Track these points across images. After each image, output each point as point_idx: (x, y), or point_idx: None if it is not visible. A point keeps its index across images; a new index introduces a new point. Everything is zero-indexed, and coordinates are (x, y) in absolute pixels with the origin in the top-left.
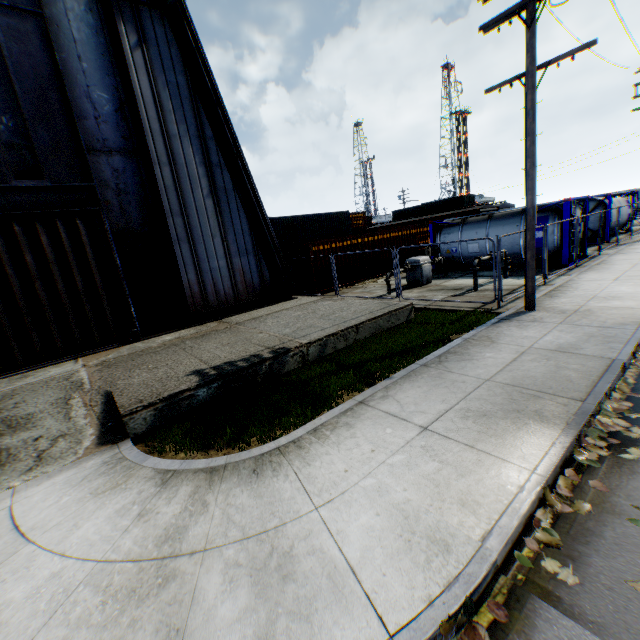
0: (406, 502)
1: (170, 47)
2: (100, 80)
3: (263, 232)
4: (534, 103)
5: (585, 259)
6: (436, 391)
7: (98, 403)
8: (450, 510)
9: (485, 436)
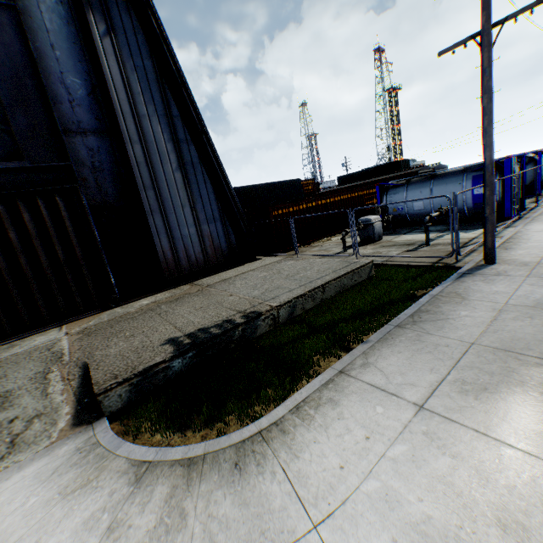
0: (426, 520)
1: (136, 34)
2: (73, 66)
3: (228, 200)
4: (490, 61)
5: (525, 211)
6: (420, 357)
7: (75, 376)
8: (488, 537)
9: (495, 418)
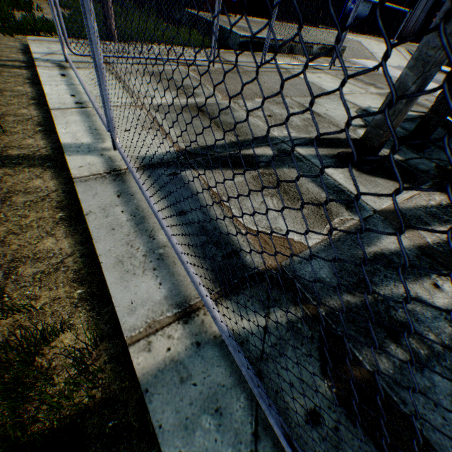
0: None
1: None
2: None
3: (435, 4)
4: None
5: None
6: None
7: None
8: None
9: None
